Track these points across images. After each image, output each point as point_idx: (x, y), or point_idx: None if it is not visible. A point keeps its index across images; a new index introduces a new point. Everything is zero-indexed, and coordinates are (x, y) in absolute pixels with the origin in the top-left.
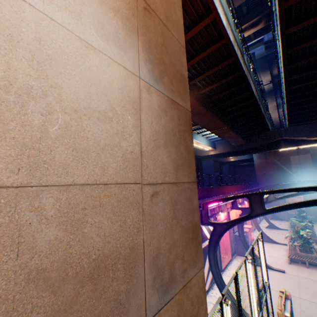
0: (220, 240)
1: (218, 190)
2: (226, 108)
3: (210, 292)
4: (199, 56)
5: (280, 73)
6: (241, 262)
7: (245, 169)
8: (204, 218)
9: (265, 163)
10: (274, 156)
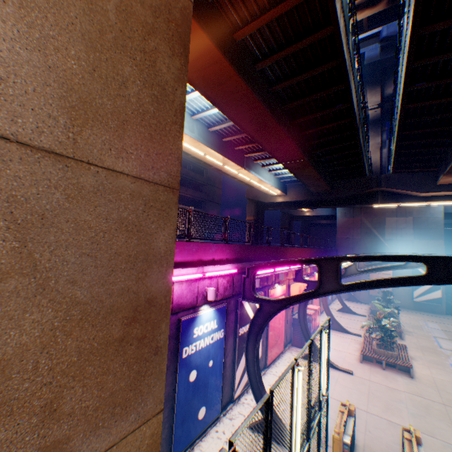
0: (270, 324)
1: (279, 252)
2: (308, 127)
3: (243, 398)
4: (274, 11)
5: (398, 79)
6: (285, 371)
7: (323, 229)
8: (248, 291)
9: (352, 223)
10: (364, 215)
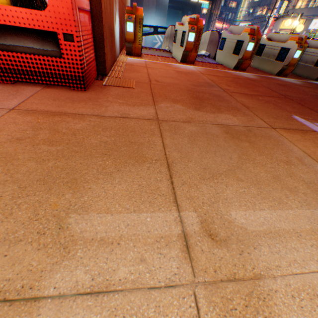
0: None
1: None
2: None
3: None
4: None
5: None
6: None
7: None
8: None
9: None
10: None
